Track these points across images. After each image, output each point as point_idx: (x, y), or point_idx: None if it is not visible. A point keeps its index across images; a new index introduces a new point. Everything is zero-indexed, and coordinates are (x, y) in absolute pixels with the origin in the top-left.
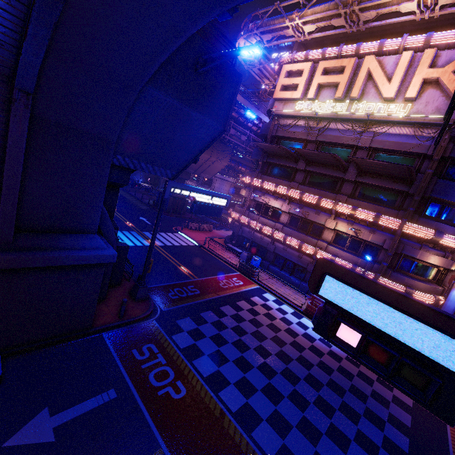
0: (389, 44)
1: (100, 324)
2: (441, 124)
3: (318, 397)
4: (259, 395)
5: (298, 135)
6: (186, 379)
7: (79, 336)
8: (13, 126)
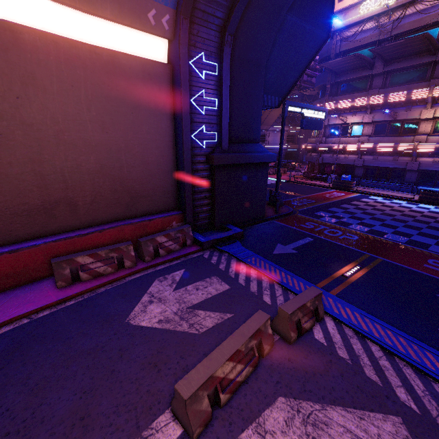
0: None
1: (267, 216)
2: None
3: None
4: (417, 236)
5: (368, 39)
6: (352, 233)
7: (261, 222)
8: (224, 62)
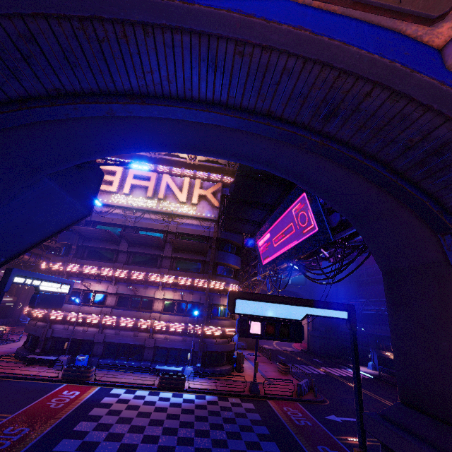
0: (175, 170)
1: None
2: (212, 219)
3: (212, 440)
4: None
5: (117, 221)
6: None
7: None
8: None
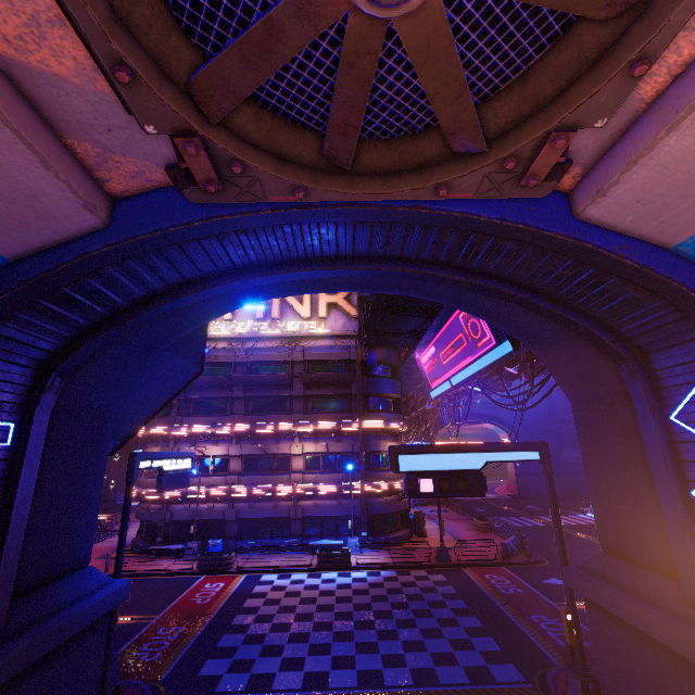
0: None
1: None
2: (352, 335)
3: (396, 621)
4: (360, 658)
5: (224, 359)
6: None
7: None
8: (36, 421)
